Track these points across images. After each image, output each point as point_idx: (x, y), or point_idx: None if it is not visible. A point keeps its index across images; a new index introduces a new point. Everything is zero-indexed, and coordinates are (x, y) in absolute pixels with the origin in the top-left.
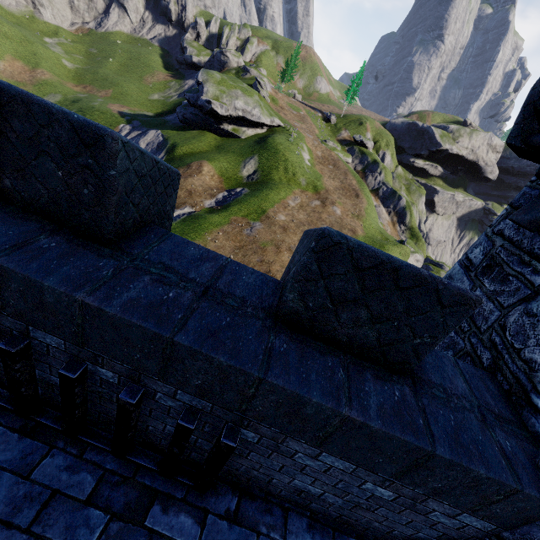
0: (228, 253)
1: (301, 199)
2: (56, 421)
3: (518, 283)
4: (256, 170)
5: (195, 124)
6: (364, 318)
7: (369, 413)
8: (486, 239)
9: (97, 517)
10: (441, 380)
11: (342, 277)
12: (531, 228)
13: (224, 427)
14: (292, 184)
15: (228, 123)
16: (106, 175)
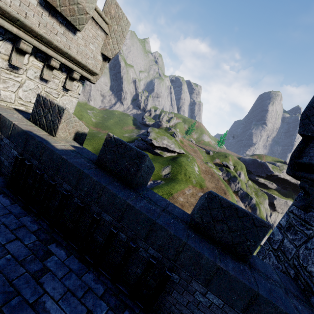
0: None
1: (192, 190)
2: (91, 259)
3: (301, 234)
4: (169, 172)
5: (142, 148)
6: (225, 229)
7: (228, 268)
8: (286, 214)
9: (103, 306)
10: (265, 272)
11: (216, 209)
12: (302, 209)
13: (167, 267)
14: (188, 182)
15: (158, 149)
16: (141, 166)
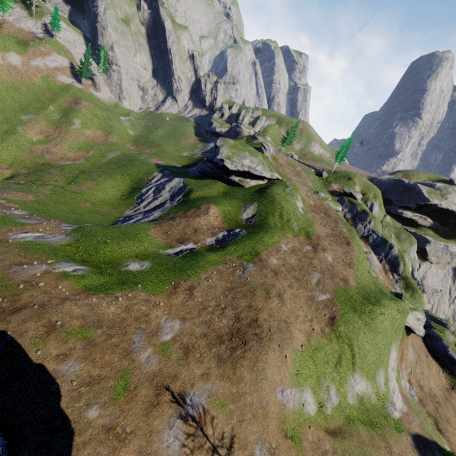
0: (218, 294)
1: (293, 243)
2: None
3: None
4: (255, 215)
5: (210, 175)
6: None
7: None
8: None
9: None
10: None
11: None
12: None
13: None
14: (285, 229)
15: (235, 175)
16: None
